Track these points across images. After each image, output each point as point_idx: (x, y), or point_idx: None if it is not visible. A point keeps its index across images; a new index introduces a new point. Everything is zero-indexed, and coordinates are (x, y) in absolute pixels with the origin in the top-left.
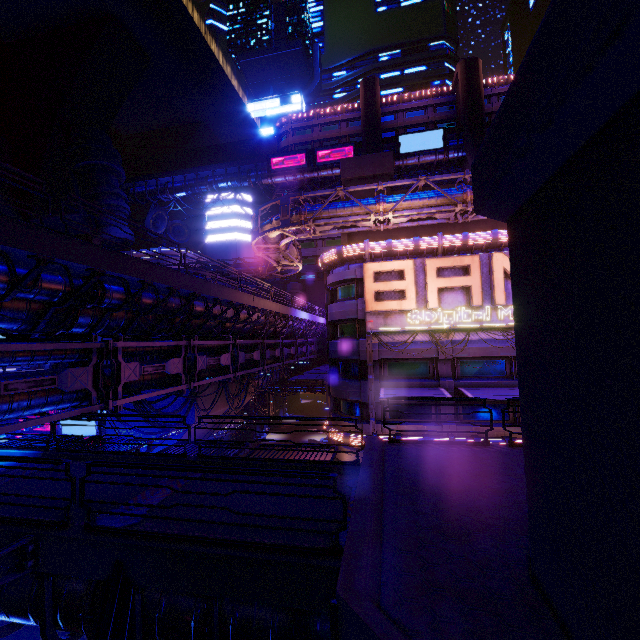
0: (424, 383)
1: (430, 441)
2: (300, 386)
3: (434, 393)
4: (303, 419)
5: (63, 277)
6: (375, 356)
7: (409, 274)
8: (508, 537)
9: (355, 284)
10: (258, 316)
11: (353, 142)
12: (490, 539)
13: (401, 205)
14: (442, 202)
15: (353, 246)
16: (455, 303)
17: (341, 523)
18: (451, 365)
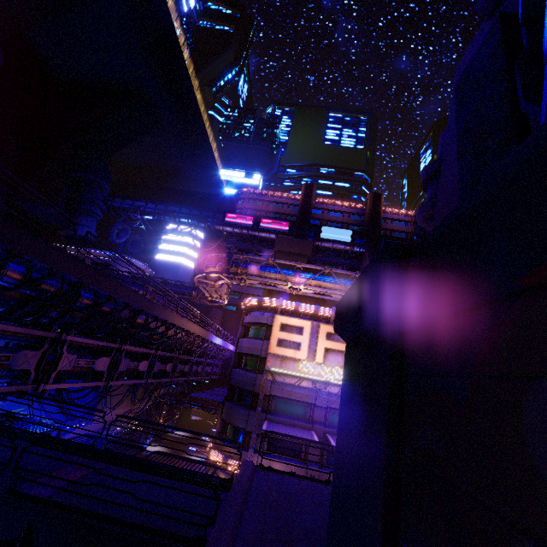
0: (301, 424)
1: (289, 473)
2: (195, 402)
3: (306, 434)
4: (200, 434)
5: (56, 282)
6: (267, 391)
7: (306, 331)
8: (318, 546)
9: (265, 328)
10: (182, 335)
11: (289, 220)
12: (306, 546)
13: (310, 282)
14: (338, 288)
15: (271, 299)
16: (335, 362)
17: (212, 519)
18: (324, 412)
